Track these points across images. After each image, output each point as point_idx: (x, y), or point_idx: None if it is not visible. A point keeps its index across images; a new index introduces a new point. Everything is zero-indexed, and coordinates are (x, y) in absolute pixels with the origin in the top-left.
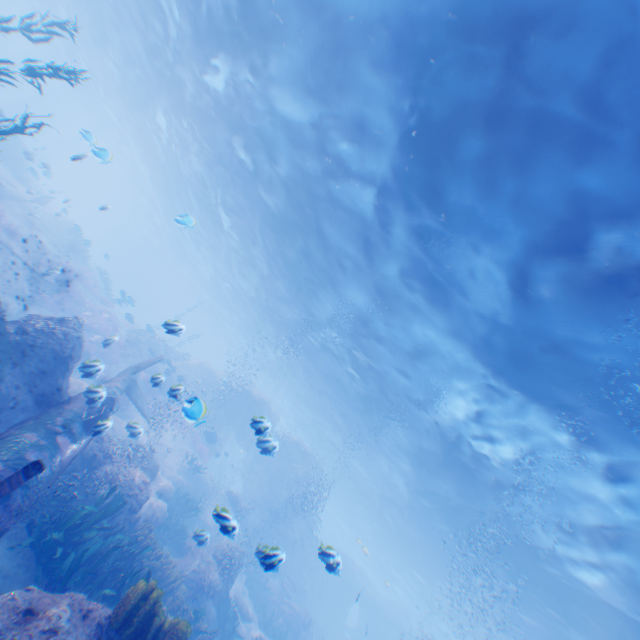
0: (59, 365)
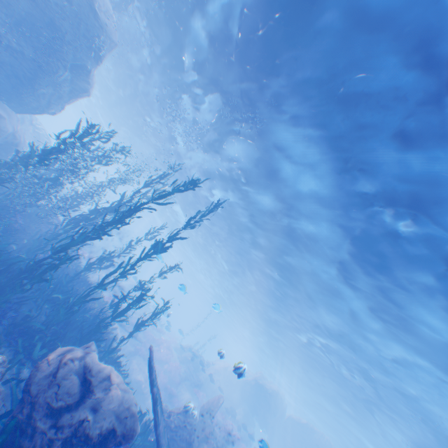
0: (189, 447)
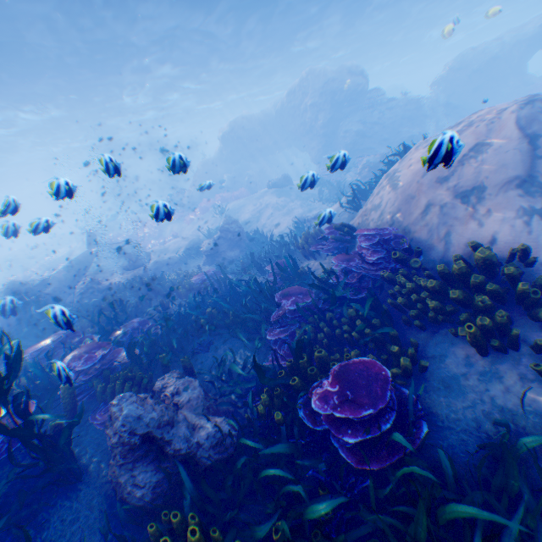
0: None
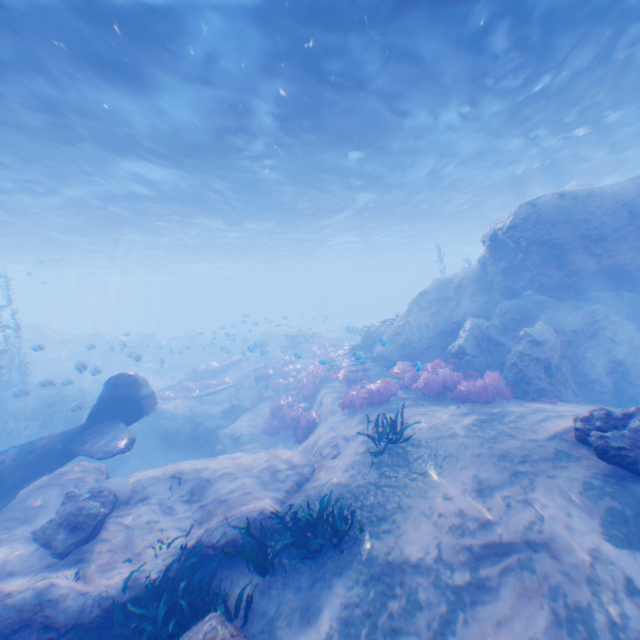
0: None
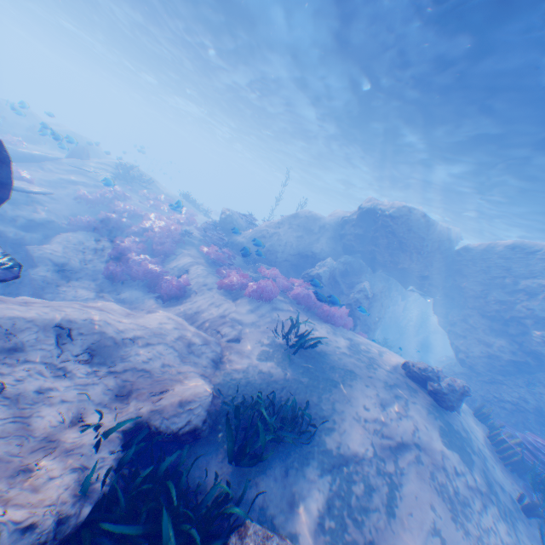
0: None
